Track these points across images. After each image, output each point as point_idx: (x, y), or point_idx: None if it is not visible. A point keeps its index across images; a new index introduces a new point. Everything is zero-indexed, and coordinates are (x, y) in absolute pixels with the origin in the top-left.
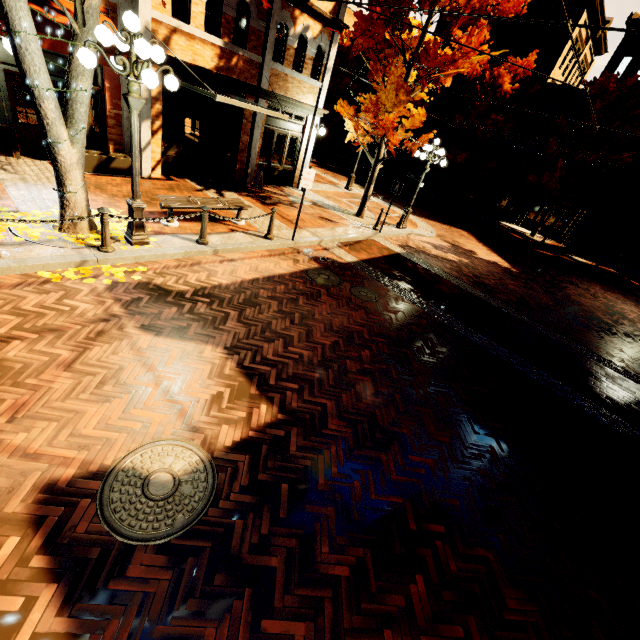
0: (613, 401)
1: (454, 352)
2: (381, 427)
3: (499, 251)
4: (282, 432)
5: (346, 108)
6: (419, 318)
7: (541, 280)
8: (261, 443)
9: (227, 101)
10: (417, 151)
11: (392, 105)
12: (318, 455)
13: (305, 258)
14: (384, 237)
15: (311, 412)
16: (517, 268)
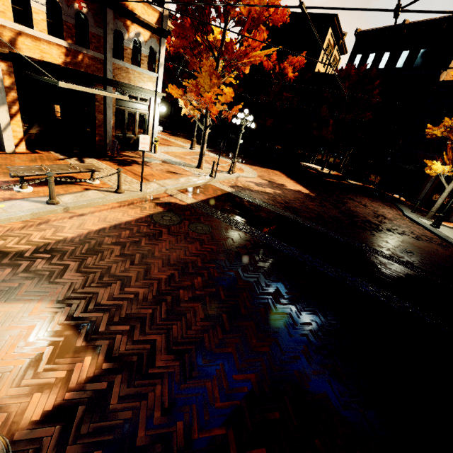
0: (387, 282)
1: (272, 265)
2: (208, 351)
3: (301, 182)
4: (104, 384)
5: (175, 90)
6: (244, 241)
7: (330, 199)
8: (78, 404)
9: (70, 86)
10: (234, 118)
11: (209, 86)
12: (141, 401)
13: (152, 205)
14: (218, 181)
15: (139, 352)
16: (314, 193)
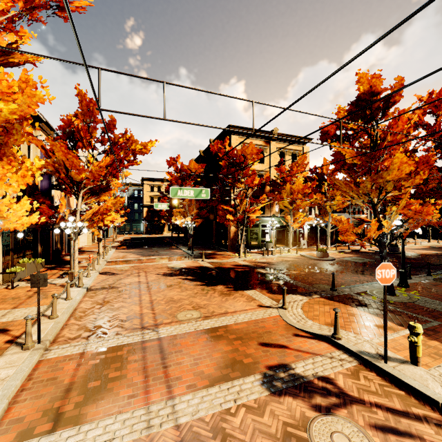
0: None
1: None
2: None
3: None
4: None
5: None
6: None
7: None
8: None
9: None
10: None
11: None
12: None
13: (427, 247)
14: None
15: None
16: None
